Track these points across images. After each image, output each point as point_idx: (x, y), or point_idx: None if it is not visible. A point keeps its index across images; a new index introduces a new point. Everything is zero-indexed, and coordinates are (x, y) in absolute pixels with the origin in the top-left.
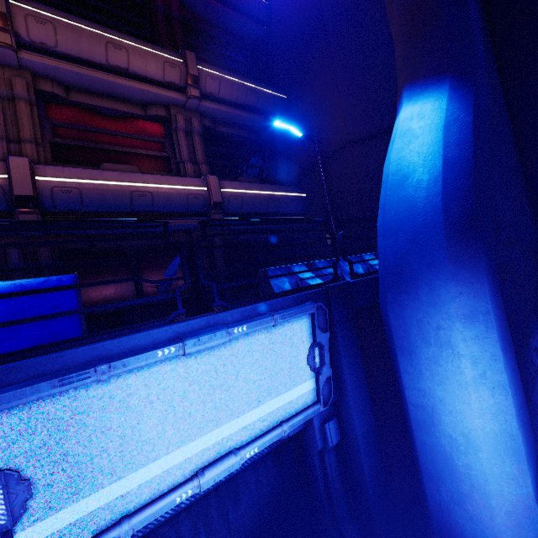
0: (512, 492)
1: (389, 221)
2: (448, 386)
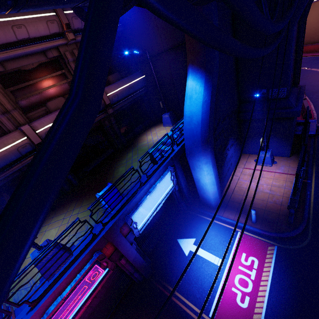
0: (213, 190)
1: (187, 136)
2: (202, 175)
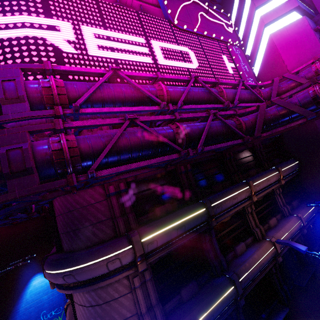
0: None
1: None
2: None
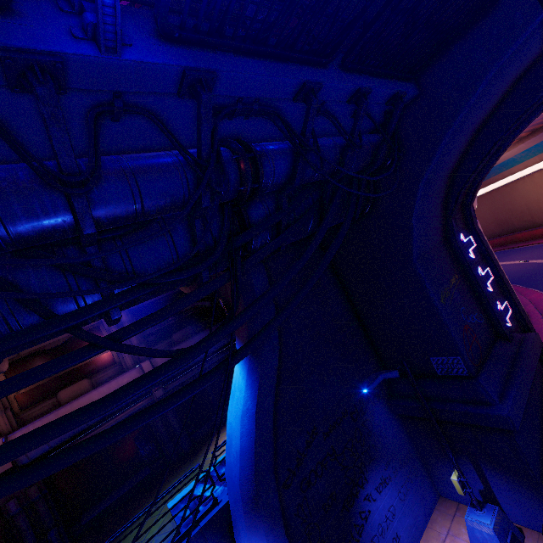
0: None
1: (227, 478)
2: None
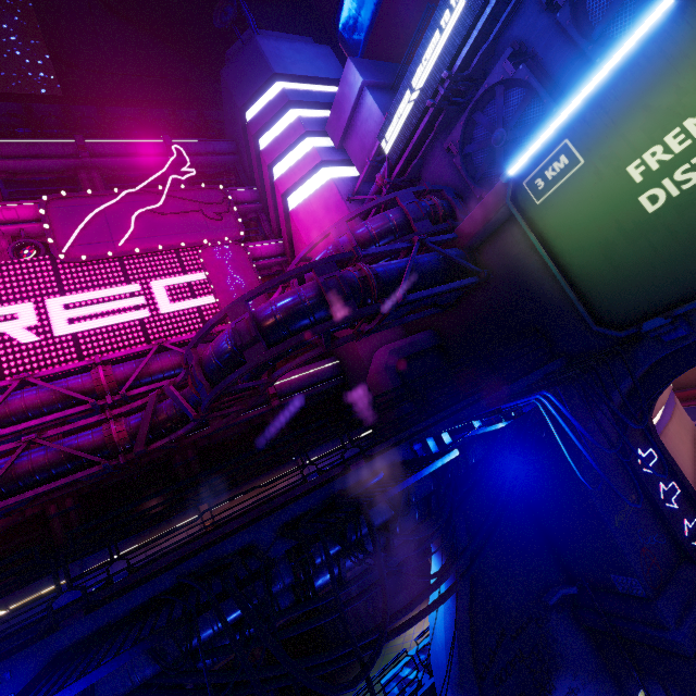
0: None
1: (432, 664)
2: None
